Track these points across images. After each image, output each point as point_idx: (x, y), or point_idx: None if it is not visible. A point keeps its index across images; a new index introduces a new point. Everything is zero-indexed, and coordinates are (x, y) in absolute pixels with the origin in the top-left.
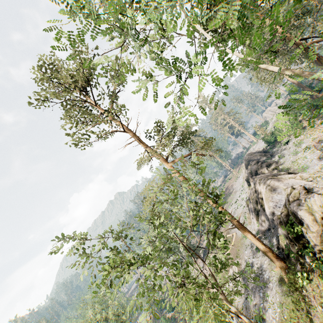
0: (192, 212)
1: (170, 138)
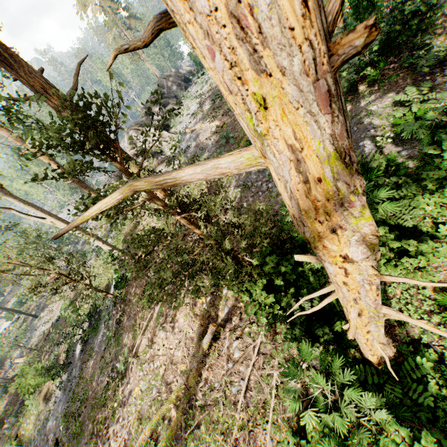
0: None
1: None
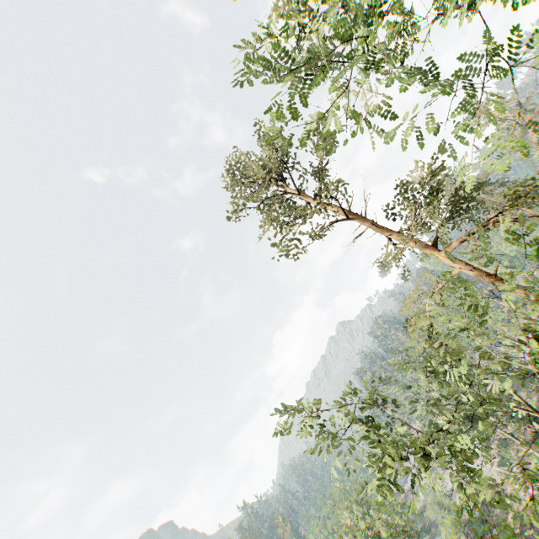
0: (534, 334)
1: (437, 205)
